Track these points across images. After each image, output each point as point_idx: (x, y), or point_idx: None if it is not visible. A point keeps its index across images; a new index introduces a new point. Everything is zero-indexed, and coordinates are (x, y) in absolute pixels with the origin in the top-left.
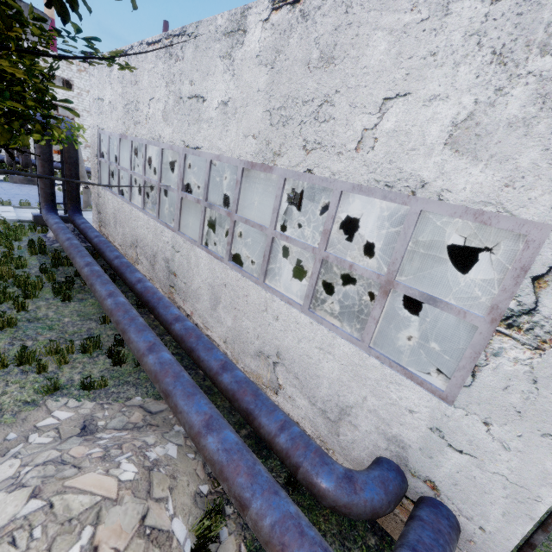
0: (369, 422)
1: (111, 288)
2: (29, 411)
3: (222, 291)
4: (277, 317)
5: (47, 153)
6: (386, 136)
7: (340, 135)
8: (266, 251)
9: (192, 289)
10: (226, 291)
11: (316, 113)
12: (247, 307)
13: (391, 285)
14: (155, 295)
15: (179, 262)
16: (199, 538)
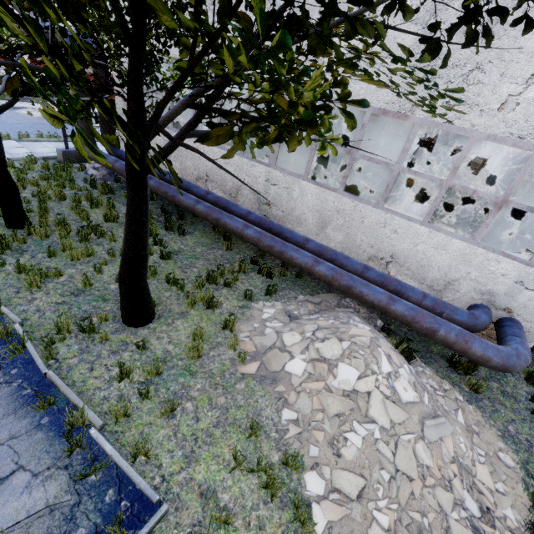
0: (469, 286)
1: (241, 220)
2: (249, 311)
3: (333, 215)
4: (395, 231)
5: None
6: (527, 103)
7: (485, 97)
8: (391, 183)
9: (293, 216)
10: (338, 215)
11: (465, 76)
12: (362, 226)
13: (505, 203)
14: (274, 223)
15: (276, 194)
16: (402, 353)
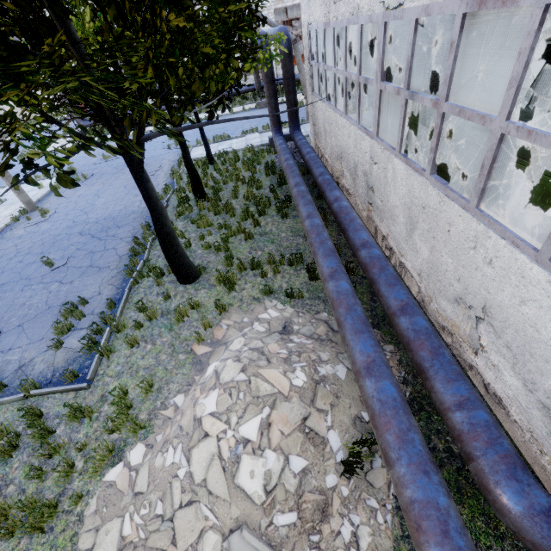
0: None
1: (310, 209)
2: (255, 305)
3: (419, 214)
4: (489, 261)
5: (269, 75)
6: None
7: None
8: (487, 159)
9: (388, 208)
10: (424, 214)
11: None
12: (448, 239)
13: None
14: (347, 216)
15: (376, 176)
16: (350, 455)
